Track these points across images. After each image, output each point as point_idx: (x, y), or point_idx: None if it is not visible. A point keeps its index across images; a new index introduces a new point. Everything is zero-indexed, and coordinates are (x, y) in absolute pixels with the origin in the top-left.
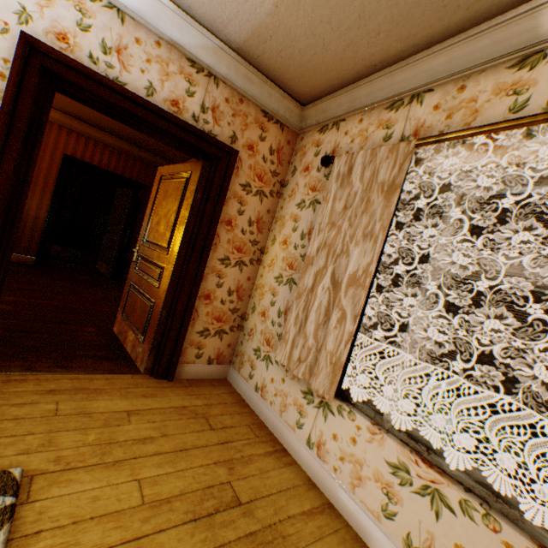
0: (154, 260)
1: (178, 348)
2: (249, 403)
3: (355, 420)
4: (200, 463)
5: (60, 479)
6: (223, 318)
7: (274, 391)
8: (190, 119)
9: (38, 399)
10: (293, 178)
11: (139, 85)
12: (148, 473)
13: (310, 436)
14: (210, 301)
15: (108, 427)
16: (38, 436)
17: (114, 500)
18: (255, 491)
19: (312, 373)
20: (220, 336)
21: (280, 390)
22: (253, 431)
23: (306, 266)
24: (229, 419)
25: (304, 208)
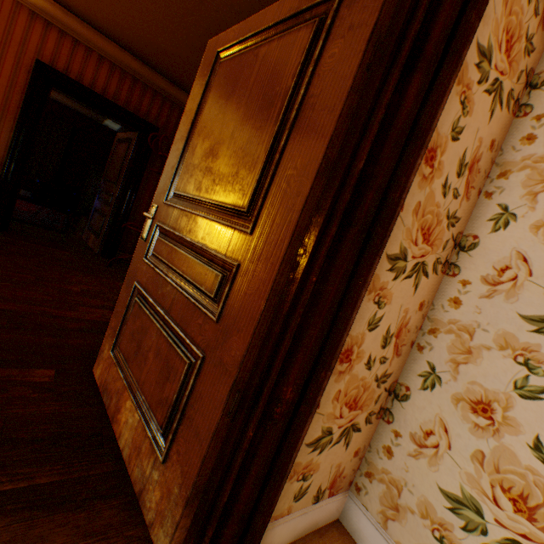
0: (198, 242)
1: (267, 503)
2: None
3: None
4: None
5: None
6: (361, 398)
7: None
8: None
9: None
10: None
11: None
12: None
13: None
14: (346, 365)
15: None
16: None
17: None
18: None
19: None
20: (346, 440)
21: None
22: None
23: None
24: None
25: None
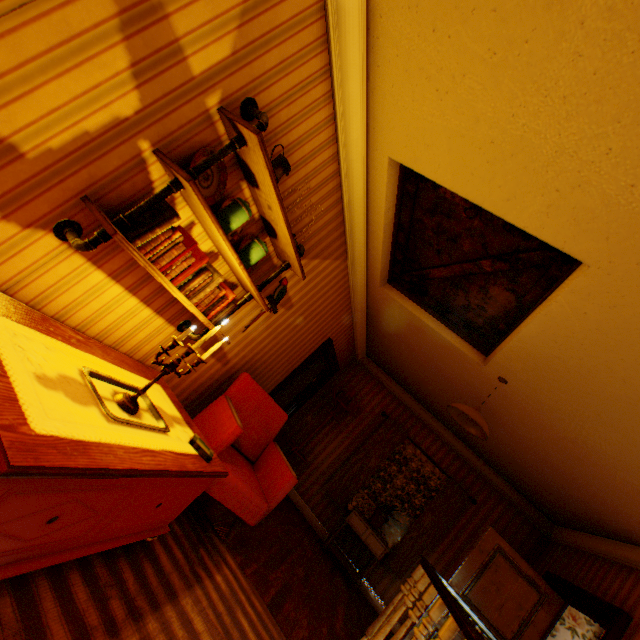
0: (483, 635)
1: None
2: None
3: None
4: None
5: None
6: None
7: None
8: None
9: None
10: None
11: None
12: None
13: None
14: None
15: None
16: None
17: None
18: None
19: None
20: None
21: None
22: None
23: None
24: None
25: (563, 624)
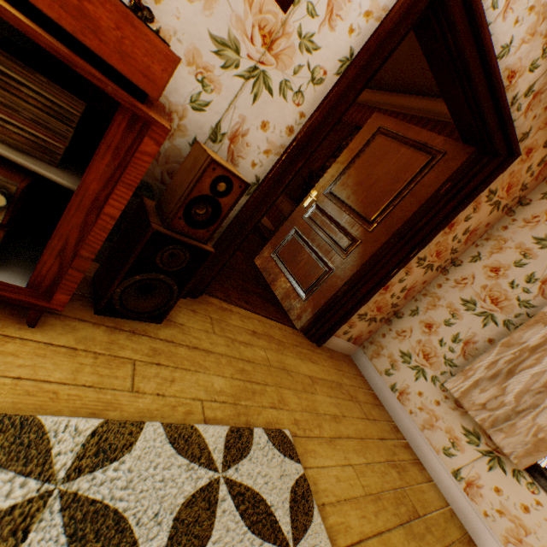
0: (341, 224)
1: (340, 323)
2: (378, 395)
3: (536, 495)
4: (378, 459)
5: (307, 447)
6: (382, 309)
7: (419, 405)
8: (508, 100)
9: (251, 341)
10: (541, 202)
11: (500, 40)
12: (354, 460)
13: (459, 469)
14: (384, 292)
15: (307, 394)
16: (272, 389)
17: (348, 484)
18: (422, 504)
19: (495, 426)
20: (369, 323)
21: (429, 409)
22: (392, 431)
23: (535, 322)
24: (373, 411)
25: None
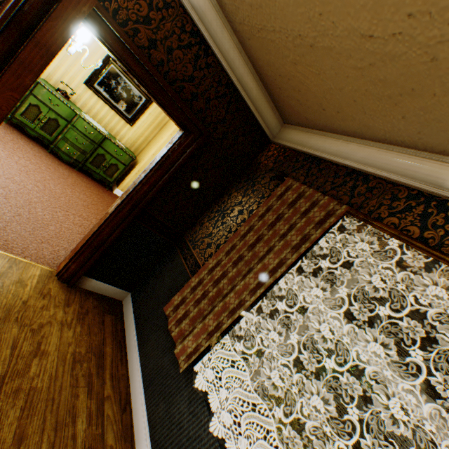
0: None
1: None
2: None
3: None
4: None
5: None
6: None
7: None
8: None
9: None
10: None
11: None
12: None
13: None
14: None
15: None
16: None
17: None
18: None
19: None
20: None
21: None
22: None
23: None
24: None
25: None
